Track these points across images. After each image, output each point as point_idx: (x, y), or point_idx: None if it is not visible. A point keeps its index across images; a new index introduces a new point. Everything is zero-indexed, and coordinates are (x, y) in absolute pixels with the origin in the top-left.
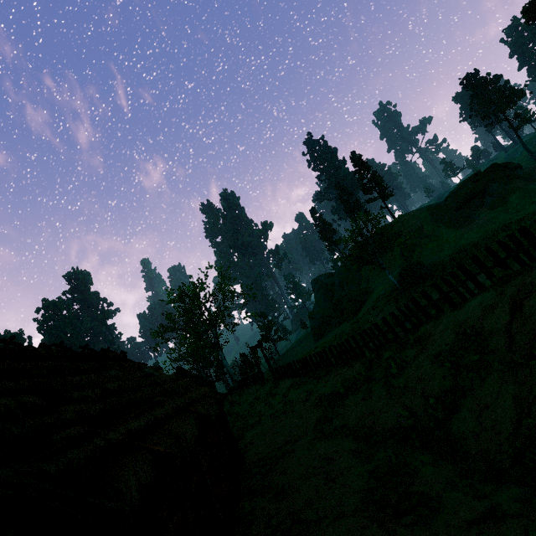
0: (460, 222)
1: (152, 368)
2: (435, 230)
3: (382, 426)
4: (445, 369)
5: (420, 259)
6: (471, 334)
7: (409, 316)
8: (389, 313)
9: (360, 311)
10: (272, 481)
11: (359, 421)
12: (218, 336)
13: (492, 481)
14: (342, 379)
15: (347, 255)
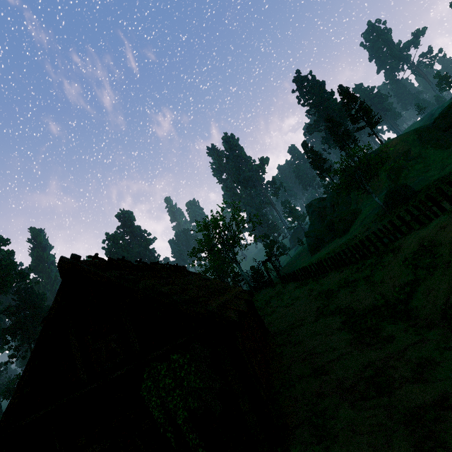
0: (448, 142)
1: (204, 275)
2: (423, 152)
3: (364, 307)
4: (409, 269)
5: (407, 180)
6: (428, 246)
7: (386, 234)
8: (374, 230)
9: (350, 229)
10: (291, 339)
11: (348, 306)
12: (236, 254)
13: (428, 328)
14: (335, 280)
15: (337, 185)
